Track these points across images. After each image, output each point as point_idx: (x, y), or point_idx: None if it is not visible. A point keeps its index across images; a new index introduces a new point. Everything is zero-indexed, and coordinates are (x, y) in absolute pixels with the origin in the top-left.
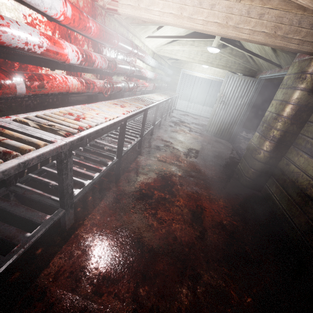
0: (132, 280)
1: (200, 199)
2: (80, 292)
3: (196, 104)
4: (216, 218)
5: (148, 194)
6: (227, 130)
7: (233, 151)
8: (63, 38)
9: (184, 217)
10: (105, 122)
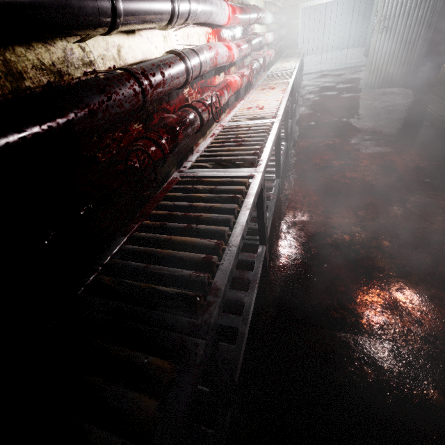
0: (349, 210)
1: (386, 155)
2: (317, 219)
3: (330, 52)
4: (410, 165)
5: (328, 166)
6: (399, 71)
7: (415, 98)
8: (218, 41)
9: (374, 171)
10: (282, 104)
